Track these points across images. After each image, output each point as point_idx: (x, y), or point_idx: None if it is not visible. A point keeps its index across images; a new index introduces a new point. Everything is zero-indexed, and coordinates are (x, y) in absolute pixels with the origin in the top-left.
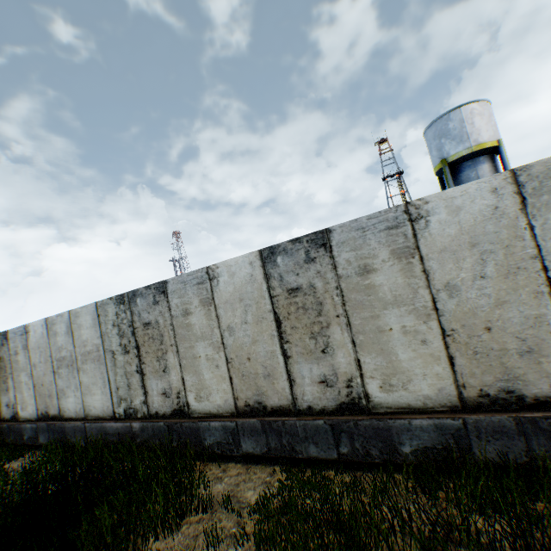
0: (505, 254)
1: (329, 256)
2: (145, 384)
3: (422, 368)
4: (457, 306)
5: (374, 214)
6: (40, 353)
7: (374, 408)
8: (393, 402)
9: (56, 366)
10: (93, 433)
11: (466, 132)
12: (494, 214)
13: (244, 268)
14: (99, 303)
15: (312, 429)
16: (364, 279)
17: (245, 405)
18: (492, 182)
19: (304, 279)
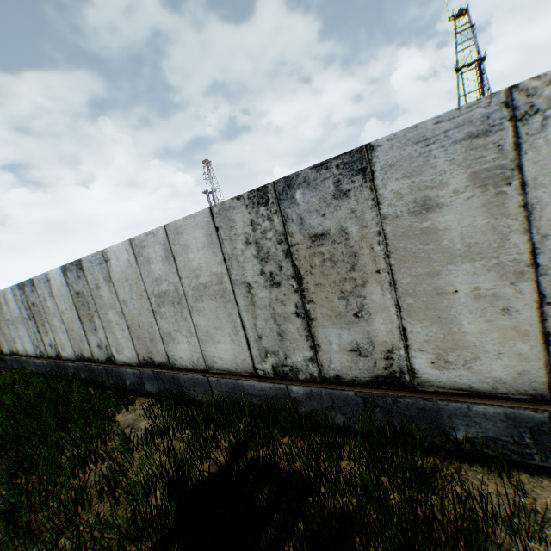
0: None
1: None
2: (314, 334)
3: None
4: None
5: None
6: (129, 287)
7: None
8: None
9: (154, 303)
10: (221, 390)
11: None
12: None
13: None
14: (215, 208)
15: None
16: None
17: None
18: None
19: None
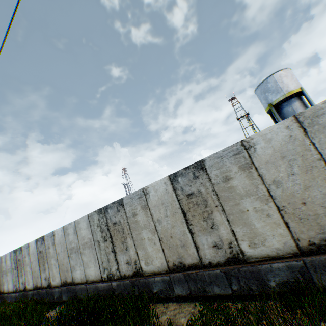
0: (302, 160)
1: (205, 174)
2: (117, 258)
3: (270, 231)
4: (282, 192)
5: (225, 149)
6: (61, 246)
7: (247, 259)
8: (258, 254)
9: (69, 252)
10: (91, 291)
11: (279, 87)
12: (290, 139)
13: (161, 186)
14: (89, 215)
15: (213, 276)
16: (227, 184)
17: (173, 264)
18: (285, 123)
19: (194, 188)
